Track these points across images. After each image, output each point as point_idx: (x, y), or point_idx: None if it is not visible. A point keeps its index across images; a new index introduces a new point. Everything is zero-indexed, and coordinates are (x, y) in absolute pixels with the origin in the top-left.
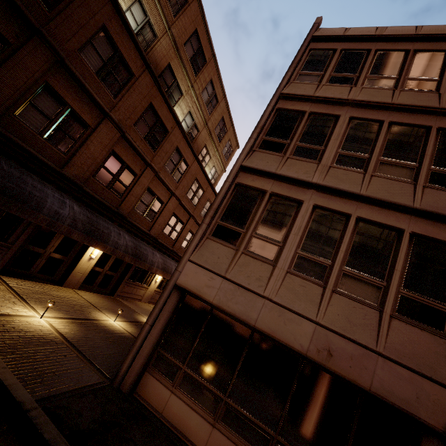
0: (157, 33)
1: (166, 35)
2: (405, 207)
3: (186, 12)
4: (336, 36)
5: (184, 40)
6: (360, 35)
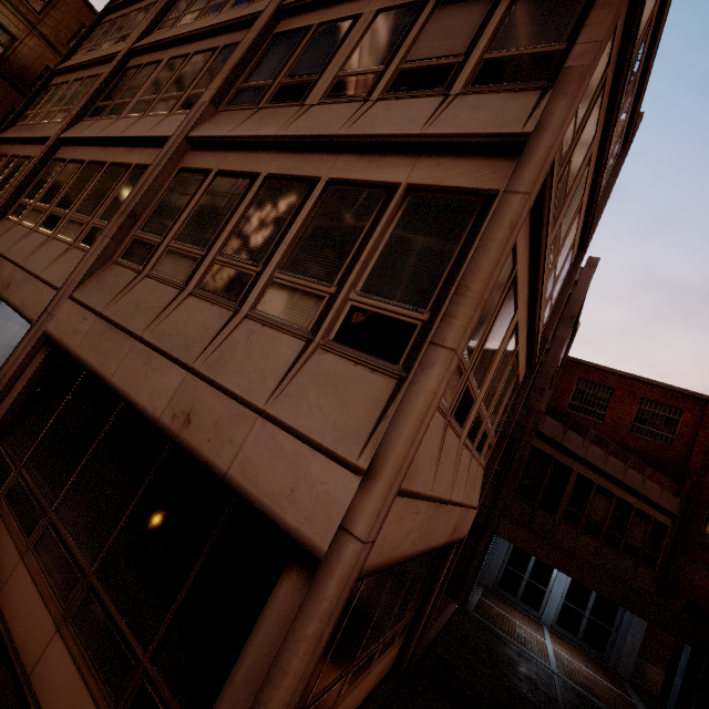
0: (17, 35)
1: (33, 35)
2: (34, 138)
3: (59, 7)
4: (115, 6)
5: (66, 39)
6: (125, 1)
